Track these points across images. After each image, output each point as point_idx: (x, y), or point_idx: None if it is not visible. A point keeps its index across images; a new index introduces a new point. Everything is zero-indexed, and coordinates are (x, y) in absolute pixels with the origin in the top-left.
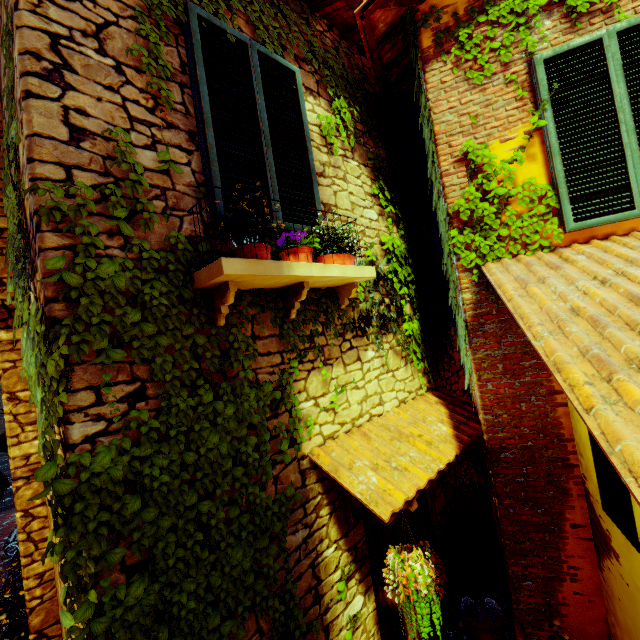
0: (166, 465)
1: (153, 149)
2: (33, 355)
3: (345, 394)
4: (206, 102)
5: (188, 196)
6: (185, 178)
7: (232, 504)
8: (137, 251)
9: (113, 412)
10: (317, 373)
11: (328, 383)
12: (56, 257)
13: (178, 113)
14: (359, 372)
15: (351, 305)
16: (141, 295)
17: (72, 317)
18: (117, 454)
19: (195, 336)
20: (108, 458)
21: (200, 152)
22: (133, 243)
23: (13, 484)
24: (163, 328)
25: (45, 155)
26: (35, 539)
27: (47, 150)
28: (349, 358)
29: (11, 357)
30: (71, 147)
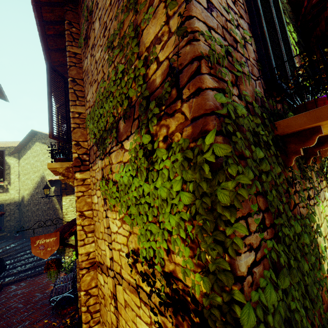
0: (297, 297)
1: (237, 29)
2: (162, 185)
3: (326, 224)
4: (259, 3)
5: (254, 67)
6: (251, 54)
7: (312, 327)
8: (249, 99)
9: (255, 241)
10: (315, 208)
11: (320, 216)
12: (218, 94)
13: (242, 10)
14: (326, 207)
15: (326, 157)
16: (259, 135)
17: (232, 149)
18: (272, 287)
19: (282, 173)
20: (273, 293)
21: (254, 38)
22: (243, 93)
23: (80, 272)
24: (273, 165)
25: (197, 14)
26: (91, 311)
27: (198, 11)
28: (322, 197)
29: (81, 189)
30: (208, 13)
